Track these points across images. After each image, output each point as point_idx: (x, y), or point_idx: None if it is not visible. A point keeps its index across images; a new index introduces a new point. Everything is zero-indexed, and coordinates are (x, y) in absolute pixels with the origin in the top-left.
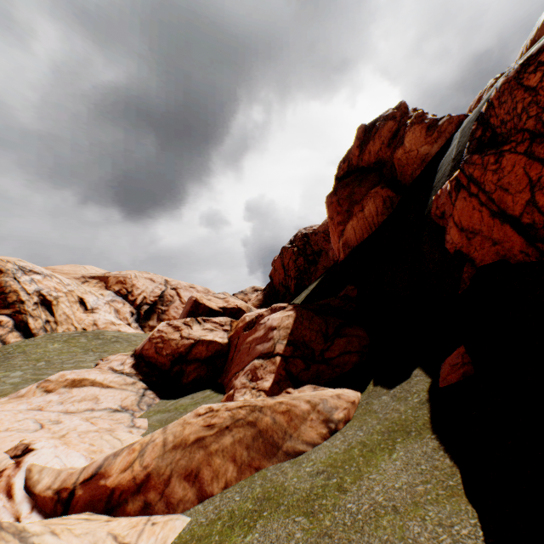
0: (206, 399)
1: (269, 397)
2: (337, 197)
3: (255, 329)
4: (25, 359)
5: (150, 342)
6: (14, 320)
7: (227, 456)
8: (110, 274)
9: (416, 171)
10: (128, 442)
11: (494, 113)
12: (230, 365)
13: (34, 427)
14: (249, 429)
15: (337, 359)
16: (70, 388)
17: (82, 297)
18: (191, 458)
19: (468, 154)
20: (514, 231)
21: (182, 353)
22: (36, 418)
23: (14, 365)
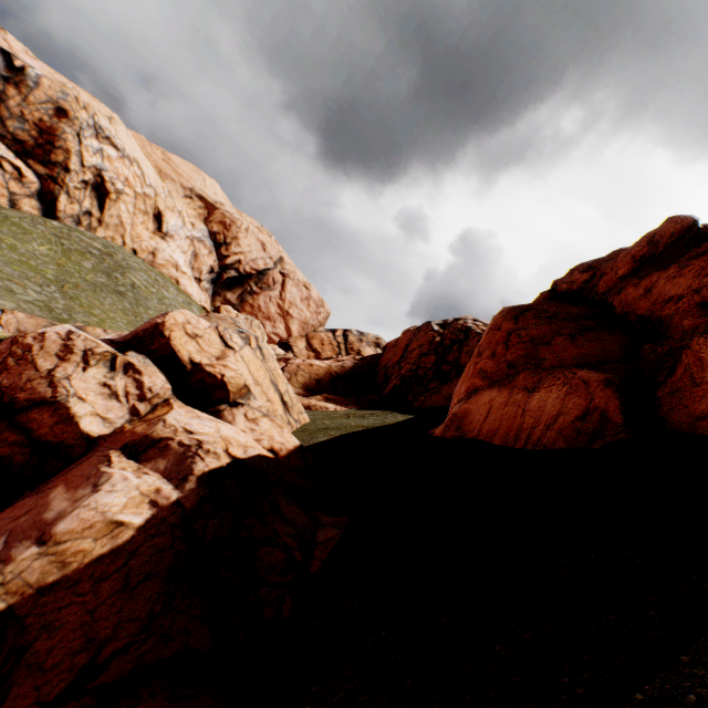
0: None
1: None
2: (514, 327)
3: (85, 479)
4: None
5: (11, 344)
6: (41, 185)
7: None
8: (222, 207)
9: None
10: None
11: None
12: (34, 493)
13: None
14: None
15: None
16: None
17: (162, 213)
18: None
19: None
20: None
21: (17, 401)
22: None
23: None
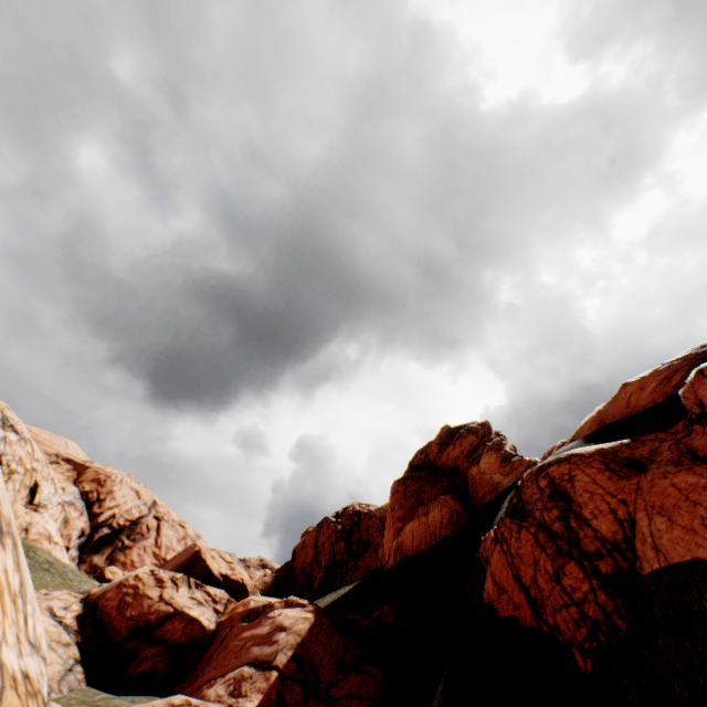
0: None
1: None
2: (405, 487)
3: (259, 621)
4: None
5: (119, 588)
6: None
7: None
8: (93, 464)
9: (487, 494)
10: None
11: (524, 490)
12: (205, 666)
13: None
14: None
15: (344, 700)
16: None
17: (39, 483)
18: None
19: (505, 513)
20: (526, 600)
21: (151, 621)
22: None
23: None
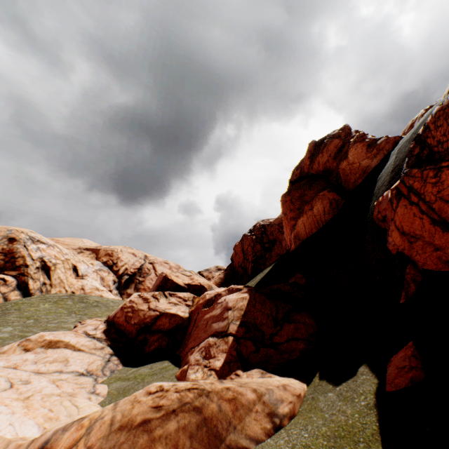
0: (163, 370)
1: (218, 380)
2: (291, 197)
3: (213, 307)
4: (18, 316)
5: (122, 310)
6: (17, 281)
7: (170, 443)
8: (101, 247)
9: (358, 179)
10: (85, 410)
11: (430, 134)
12: (188, 338)
13: (4, 385)
14: (194, 415)
15: (285, 344)
16: (46, 348)
17: (76, 265)
18: (134, 443)
19: (408, 168)
20: None
21: (147, 323)
22: (8, 376)
23: (8, 321)
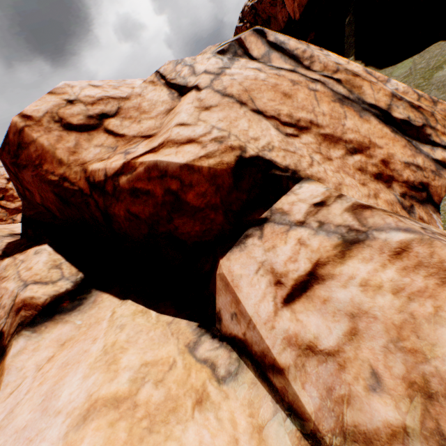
0: None
1: None
2: None
3: None
4: None
5: None
6: None
7: None
8: None
9: None
10: None
11: None
12: None
13: None
14: None
15: None
16: None
17: None
18: None
19: None
20: None
21: None
22: None
23: None
